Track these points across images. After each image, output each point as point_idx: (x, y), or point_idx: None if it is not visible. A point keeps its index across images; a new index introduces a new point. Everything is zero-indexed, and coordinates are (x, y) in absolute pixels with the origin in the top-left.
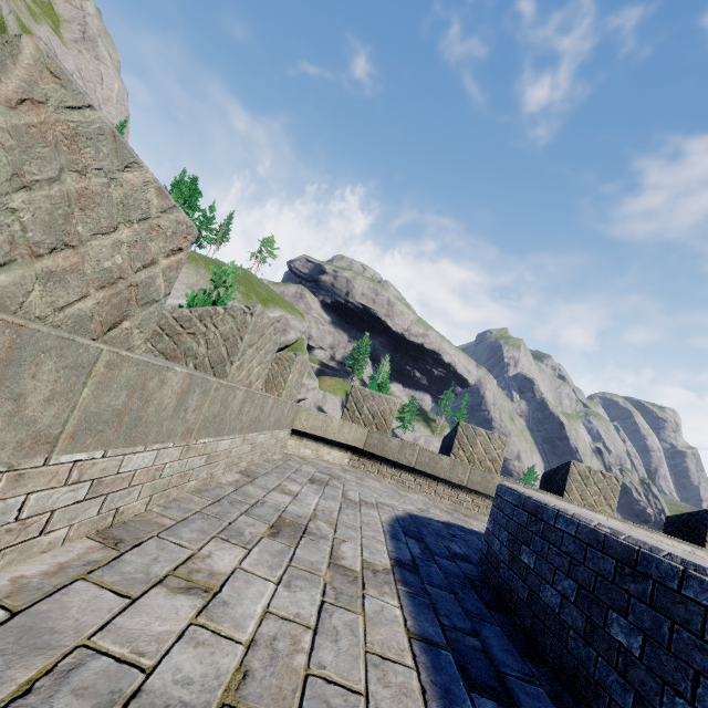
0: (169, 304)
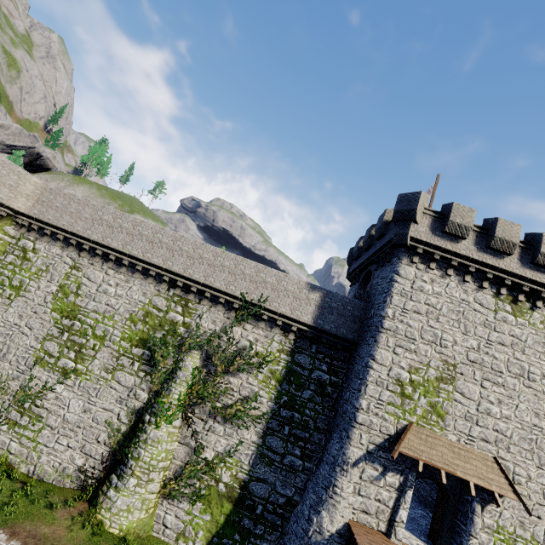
0: None
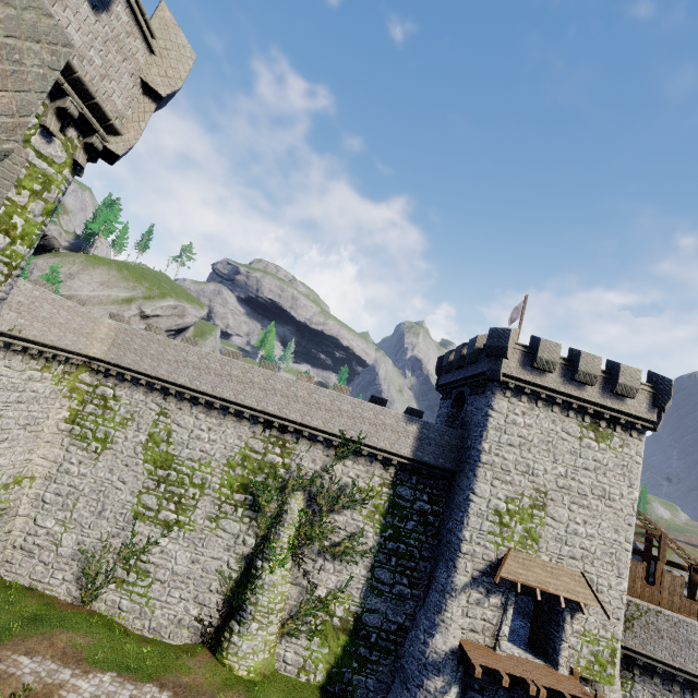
0: (86, 295)
